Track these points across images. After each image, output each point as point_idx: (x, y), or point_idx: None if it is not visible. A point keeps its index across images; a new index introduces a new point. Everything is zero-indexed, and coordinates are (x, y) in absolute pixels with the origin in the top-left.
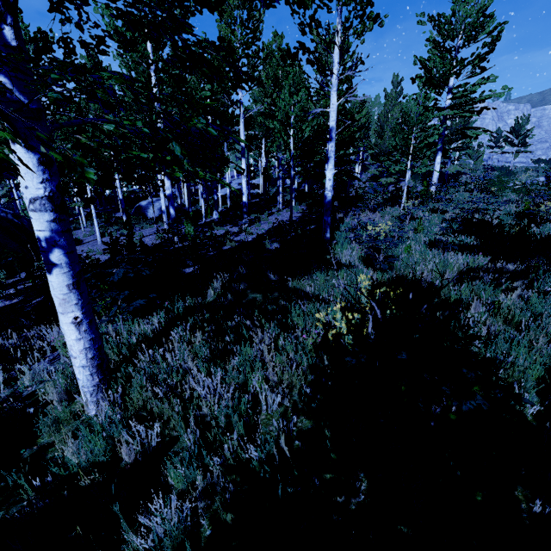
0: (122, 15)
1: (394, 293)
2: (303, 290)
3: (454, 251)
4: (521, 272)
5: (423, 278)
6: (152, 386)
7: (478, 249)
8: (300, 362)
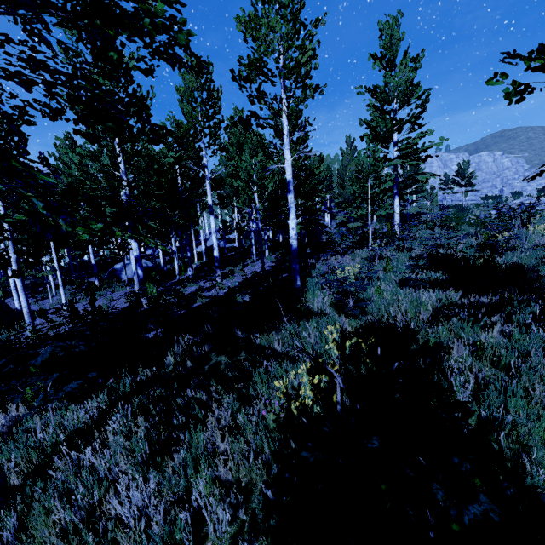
0: (11, 75)
1: (367, 343)
2: (271, 347)
3: (425, 288)
4: (496, 304)
5: (396, 322)
6: (66, 509)
7: (448, 283)
8: (263, 448)
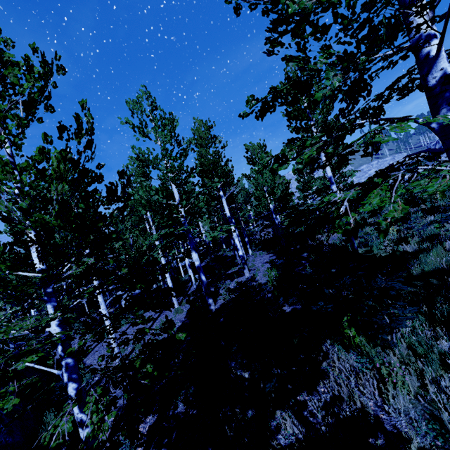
0: None
1: None
2: (442, 267)
3: None
4: None
5: None
6: None
7: None
8: None
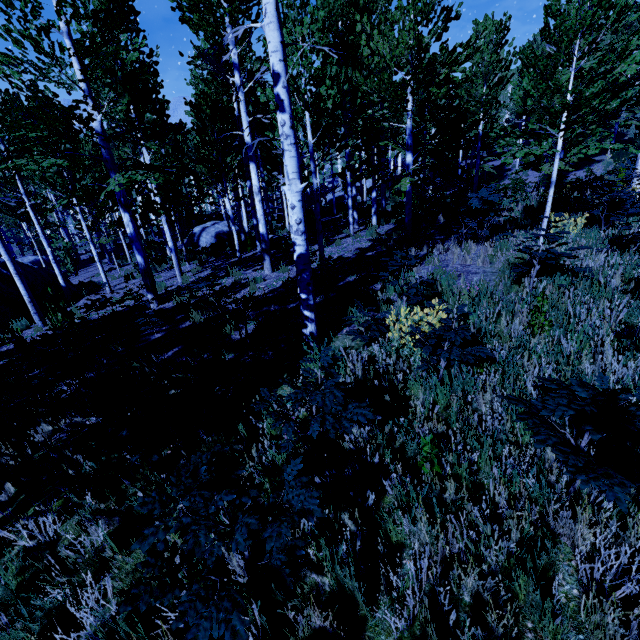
0: None
1: None
2: None
3: None
4: None
5: None
6: None
7: None
8: None
